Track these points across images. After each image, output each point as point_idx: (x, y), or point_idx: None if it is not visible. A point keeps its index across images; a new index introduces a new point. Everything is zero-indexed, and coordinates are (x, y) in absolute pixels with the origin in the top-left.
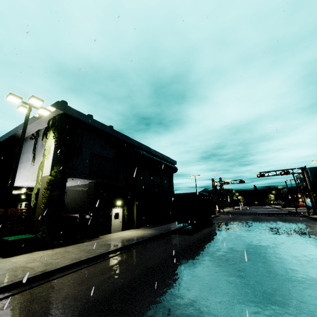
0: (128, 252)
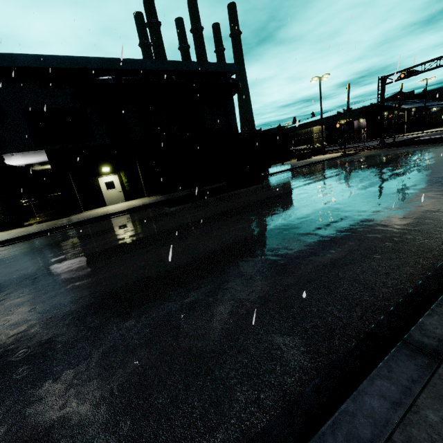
0: (45, 236)
